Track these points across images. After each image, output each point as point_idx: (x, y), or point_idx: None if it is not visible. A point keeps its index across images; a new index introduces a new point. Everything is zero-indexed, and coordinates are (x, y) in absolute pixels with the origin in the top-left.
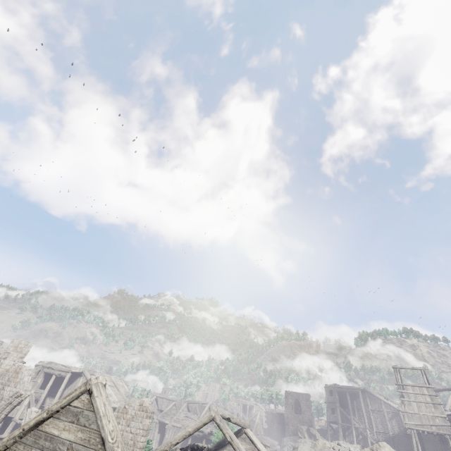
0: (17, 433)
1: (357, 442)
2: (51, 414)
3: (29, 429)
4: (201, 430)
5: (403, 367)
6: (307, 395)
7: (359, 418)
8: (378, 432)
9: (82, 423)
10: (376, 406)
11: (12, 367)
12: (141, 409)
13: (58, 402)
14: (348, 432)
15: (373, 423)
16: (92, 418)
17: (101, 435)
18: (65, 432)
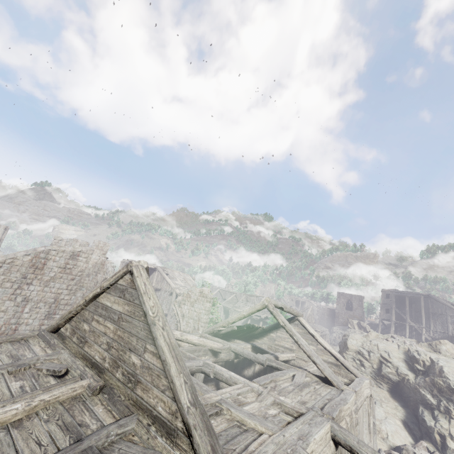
0: (82, 303)
1: (409, 337)
2: (104, 290)
3: (90, 300)
4: (258, 315)
5: None
6: (360, 297)
7: (415, 318)
8: (435, 331)
9: (127, 299)
10: (439, 310)
11: (98, 261)
12: (201, 296)
13: (107, 280)
14: (401, 328)
15: (432, 324)
16: (135, 295)
17: (143, 310)
18: (116, 304)
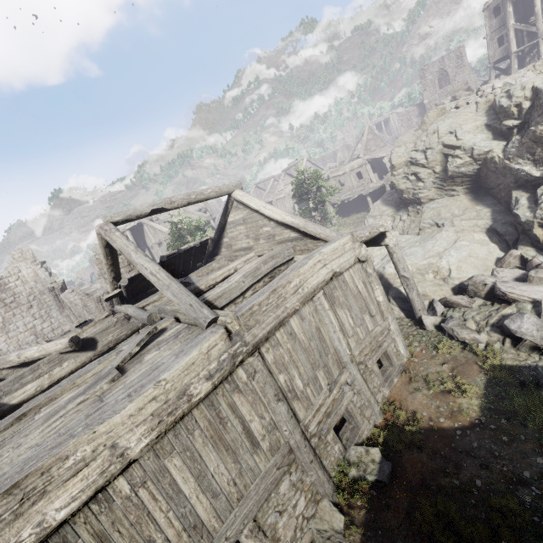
0: None
1: None
2: None
3: None
4: None
5: None
6: (457, 50)
7: None
8: None
9: None
10: None
11: (33, 273)
12: None
13: None
14: (531, 56)
15: None
16: None
17: None
18: None
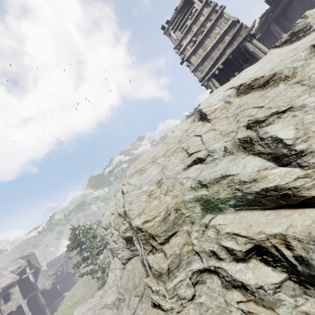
0: None
1: None
2: None
3: None
4: None
5: (172, 18)
6: None
7: None
8: None
9: None
10: None
11: None
12: None
13: None
14: None
15: None
16: None
17: None
18: None
